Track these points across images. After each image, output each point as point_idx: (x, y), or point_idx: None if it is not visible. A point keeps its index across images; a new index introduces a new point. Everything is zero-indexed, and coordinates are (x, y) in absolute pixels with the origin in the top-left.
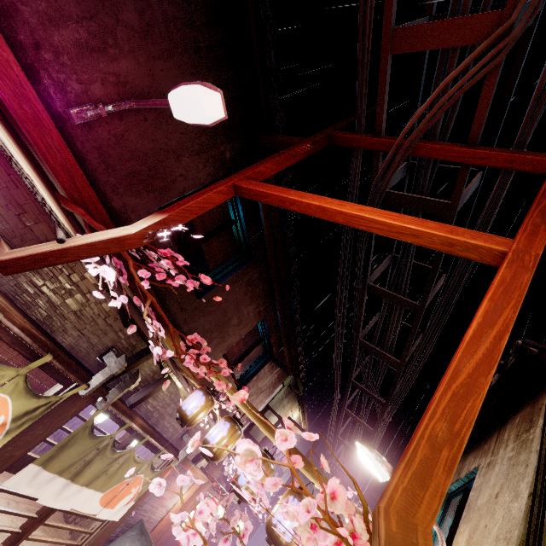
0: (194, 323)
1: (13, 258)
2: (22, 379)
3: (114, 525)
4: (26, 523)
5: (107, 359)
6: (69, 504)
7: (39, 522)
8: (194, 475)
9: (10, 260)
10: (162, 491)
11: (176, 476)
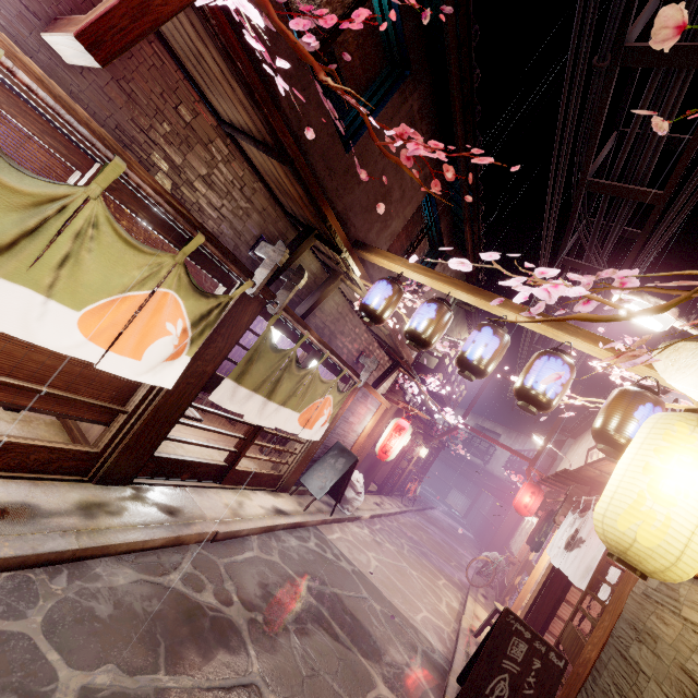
0: (348, 197)
1: (100, 14)
2: (182, 270)
3: (315, 446)
4: (238, 444)
5: (261, 251)
6: (272, 423)
7: (250, 442)
8: (377, 401)
9: (98, 22)
10: (470, 268)
11: (360, 401)
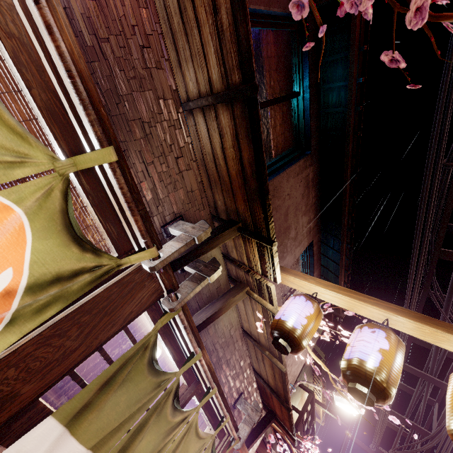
0: None
1: None
2: (59, 186)
3: None
4: None
5: (176, 227)
6: None
7: None
8: None
9: None
10: None
11: None
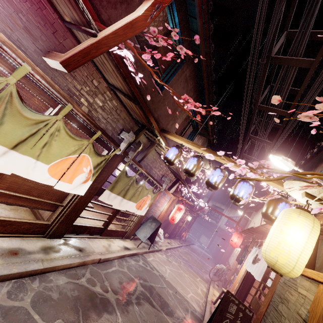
0: (159, 111)
1: (70, 55)
2: (91, 146)
3: (142, 217)
4: (109, 218)
5: (123, 135)
6: (124, 208)
7: (114, 216)
8: (169, 196)
9: (69, 58)
10: (213, 158)
11: (162, 197)
